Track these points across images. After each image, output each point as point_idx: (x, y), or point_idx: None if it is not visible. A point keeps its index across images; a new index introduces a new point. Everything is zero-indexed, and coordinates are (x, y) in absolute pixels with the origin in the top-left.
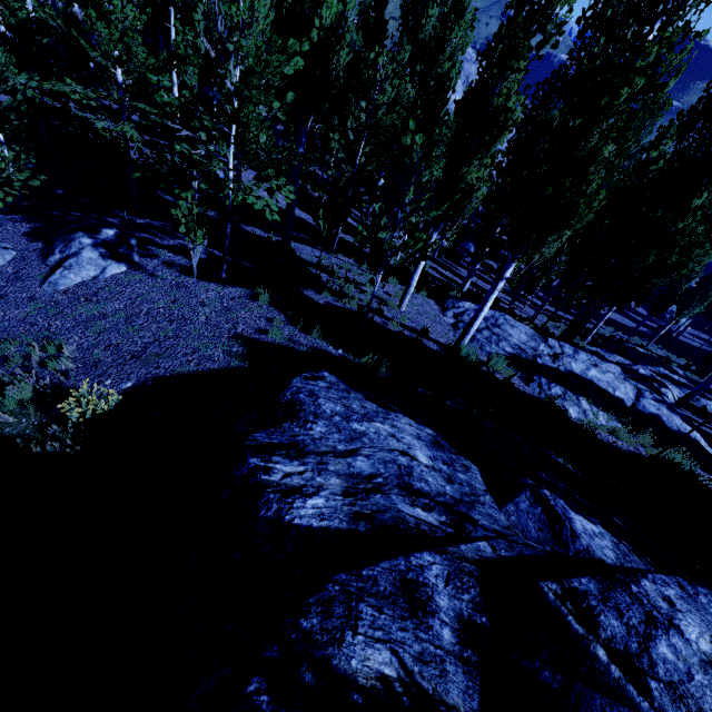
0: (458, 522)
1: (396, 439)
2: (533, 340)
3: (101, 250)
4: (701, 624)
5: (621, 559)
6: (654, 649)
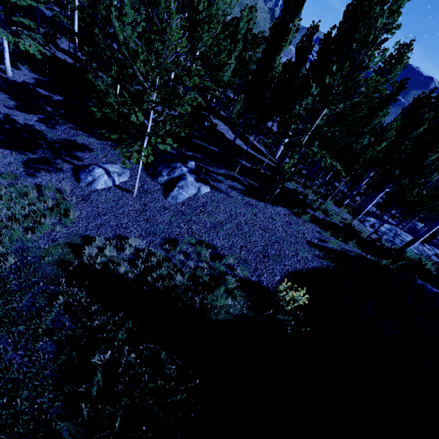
0: None
1: None
2: (420, 245)
3: (193, 176)
4: None
5: None
6: None
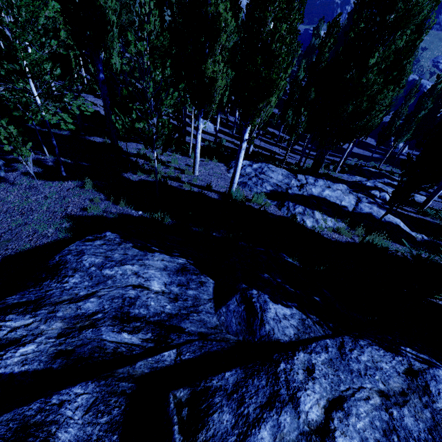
0: (164, 335)
1: (136, 276)
2: (287, 178)
3: None
4: (326, 388)
5: (300, 333)
6: (253, 436)
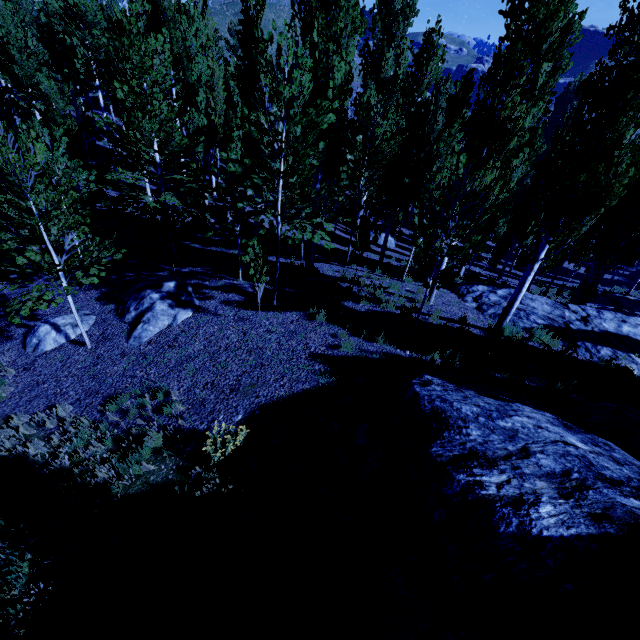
0: None
1: (546, 430)
2: (556, 309)
3: (169, 301)
4: None
5: None
6: None
